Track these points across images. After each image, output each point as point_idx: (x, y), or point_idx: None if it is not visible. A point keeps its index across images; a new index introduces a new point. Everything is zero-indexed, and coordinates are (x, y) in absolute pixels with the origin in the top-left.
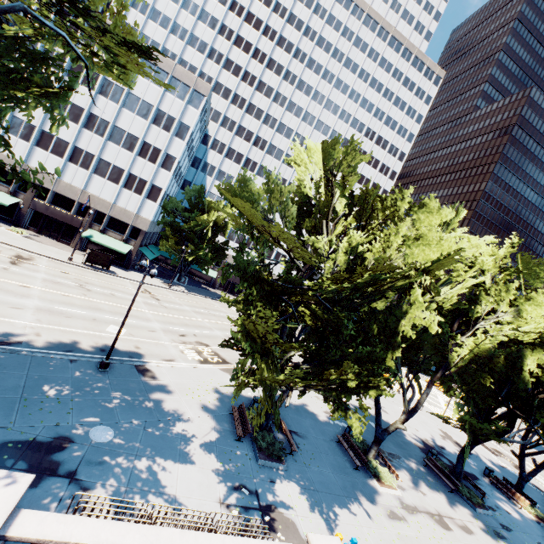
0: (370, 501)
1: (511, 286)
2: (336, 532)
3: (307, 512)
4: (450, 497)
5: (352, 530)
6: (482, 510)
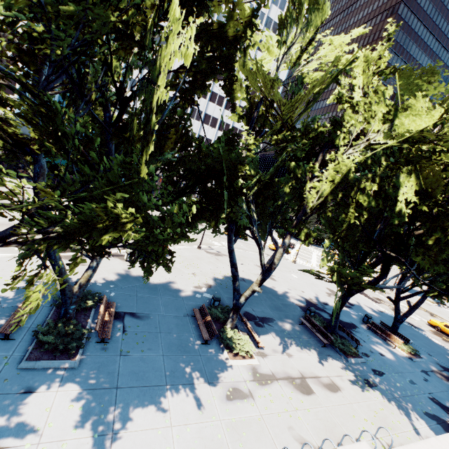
0: (206, 382)
1: (385, 95)
2: None
3: (67, 432)
4: (322, 352)
5: (147, 440)
6: (355, 359)
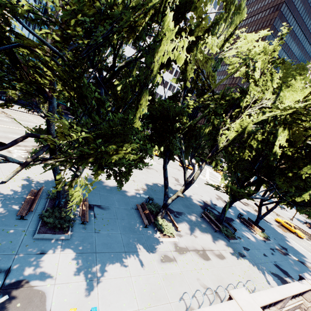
0: (148, 251)
1: (275, 78)
2: (97, 290)
3: (70, 278)
4: (214, 235)
5: (118, 284)
6: (233, 240)
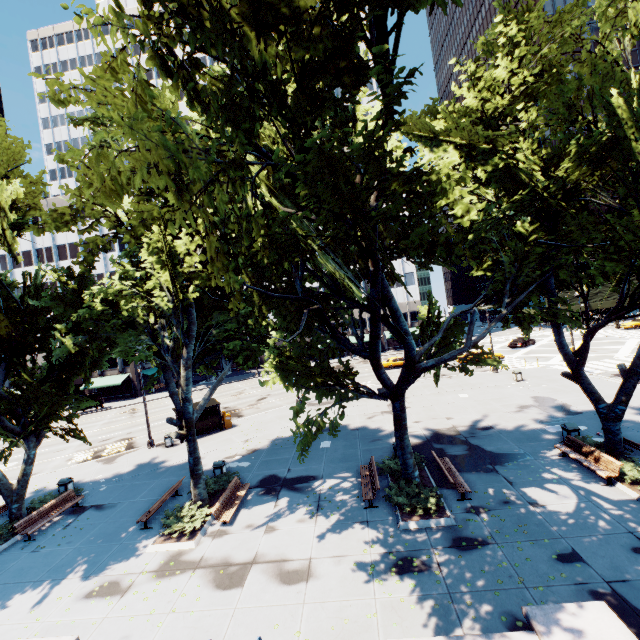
0: (86, 576)
1: None
2: None
3: None
4: (352, 518)
5: None
6: (420, 522)
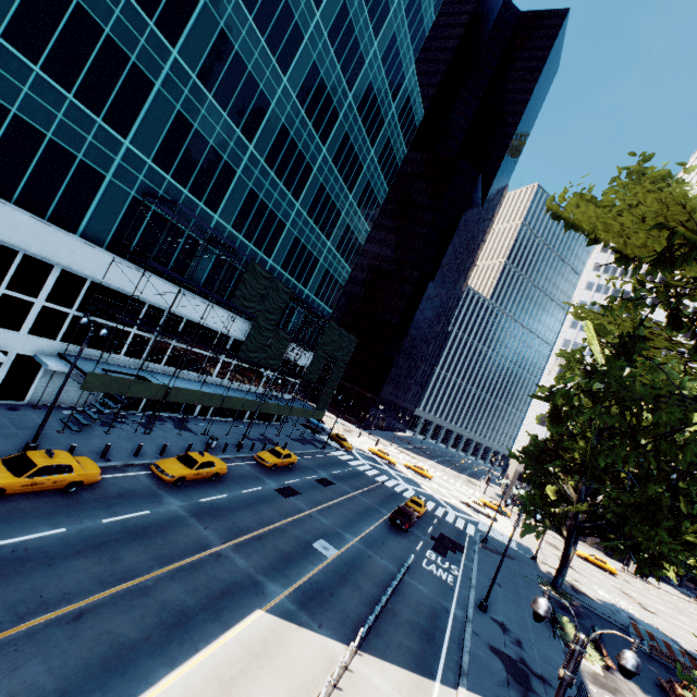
0: None
1: None
2: None
3: None
4: None
5: None
6: None
